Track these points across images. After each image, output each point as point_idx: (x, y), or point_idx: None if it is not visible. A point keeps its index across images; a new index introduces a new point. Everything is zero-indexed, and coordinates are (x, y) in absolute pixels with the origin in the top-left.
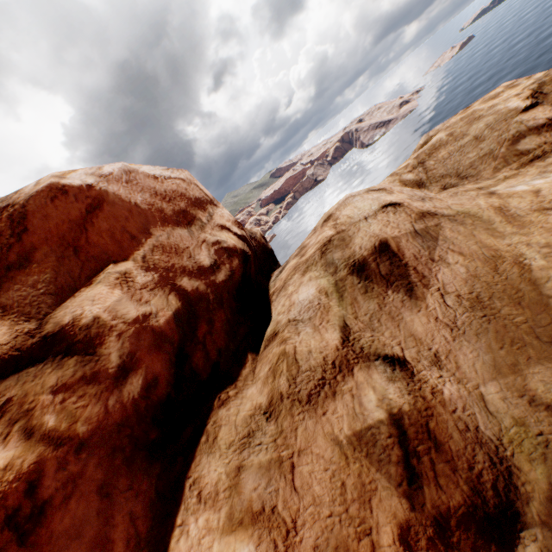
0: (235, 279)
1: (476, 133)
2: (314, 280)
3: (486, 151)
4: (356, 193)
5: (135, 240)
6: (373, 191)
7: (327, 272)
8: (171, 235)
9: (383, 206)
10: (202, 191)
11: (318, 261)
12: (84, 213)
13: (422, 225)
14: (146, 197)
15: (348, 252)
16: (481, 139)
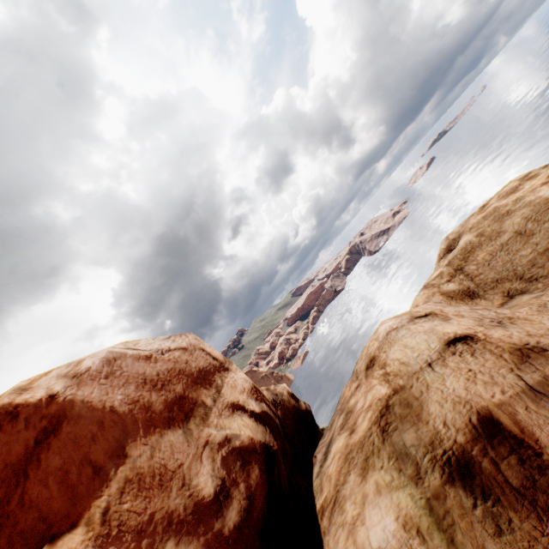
0: (256, 511)
1: (515, 228)
2: (386, 494)
3: (546, 245)
4: (398, 324)
5: (100, 474)
6: (419, 317)
7: (403, 475)
8: (156, 447)
9: (447, 342)
10: (209, 354)
11: (381, 447)
12: (32, 445)
13: (535, 374)
14: (129, 392)
15: (426, 430)
16: (528, 233)
